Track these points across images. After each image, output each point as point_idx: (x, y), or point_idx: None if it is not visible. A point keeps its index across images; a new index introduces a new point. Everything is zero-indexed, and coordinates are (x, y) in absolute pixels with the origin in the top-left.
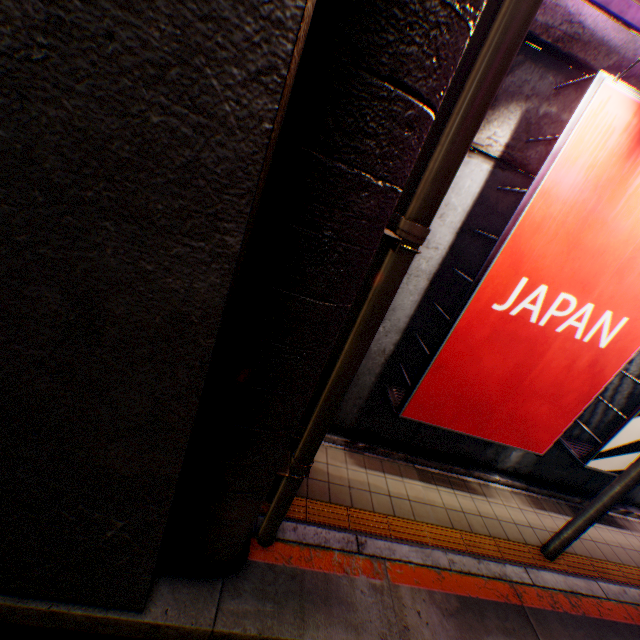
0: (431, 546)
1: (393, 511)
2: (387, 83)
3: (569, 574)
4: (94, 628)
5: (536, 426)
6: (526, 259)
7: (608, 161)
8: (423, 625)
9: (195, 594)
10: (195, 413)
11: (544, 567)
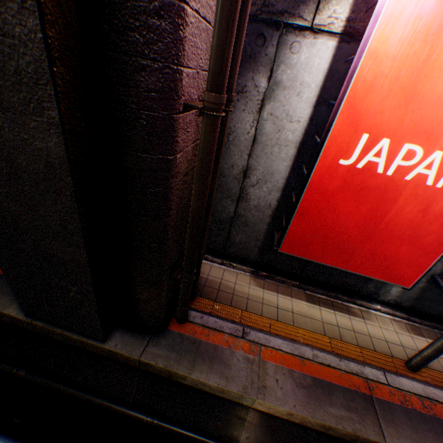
0: (301, 343)
1: (277, 317)
2: None
3: (430, 385)
4: (85, 347)
5: (399, 263)
6: (364, 117)
7: (438, 6)
8: (278, 388)
9: (133, 340)
10: (80, 224)
11: (404, 375)
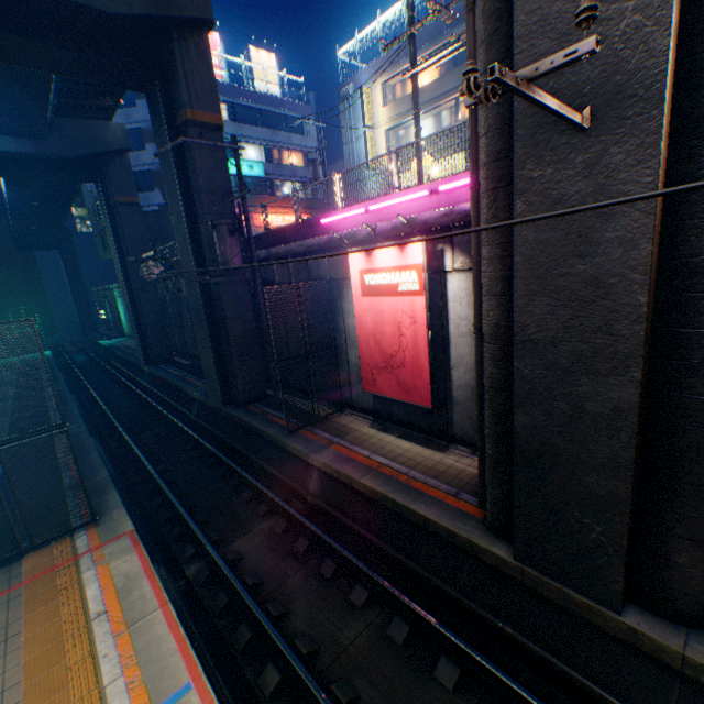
0: None
1: None
2: (703, 293)
3: None
4: (586, 615)
5: None
6: None
7: None
8: None
9: (659, 624)
10: (632, 457)
11: None
